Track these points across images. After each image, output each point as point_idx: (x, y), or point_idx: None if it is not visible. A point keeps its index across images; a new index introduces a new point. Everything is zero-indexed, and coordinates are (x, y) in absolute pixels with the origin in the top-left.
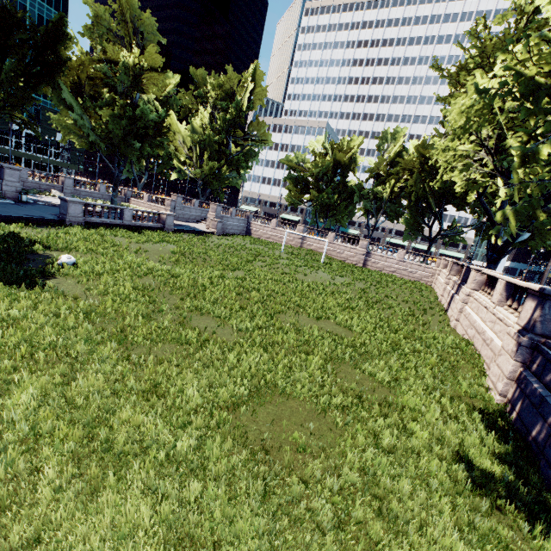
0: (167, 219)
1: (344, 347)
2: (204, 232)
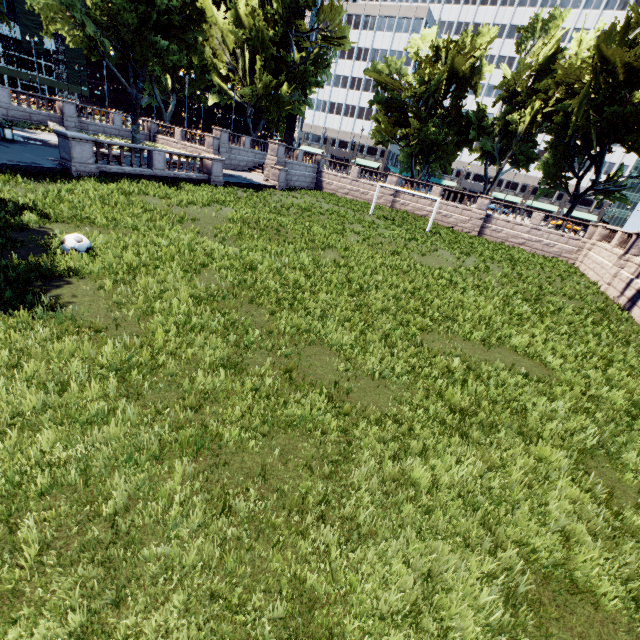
0: (213, 167)
1: (568, 411)
2: (263, 186)
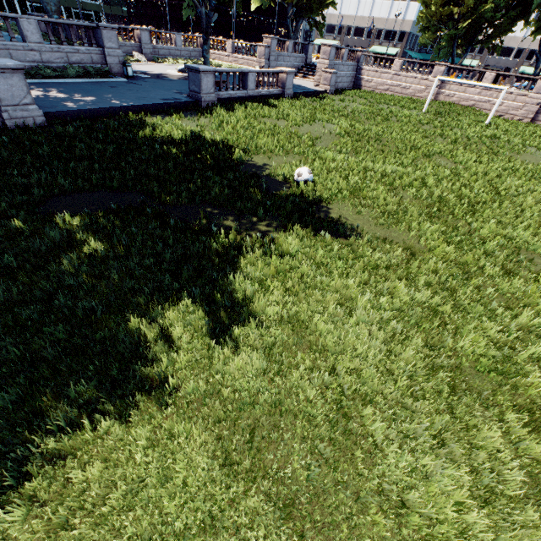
0: (287, 80)
1: None
2: (318, 93)
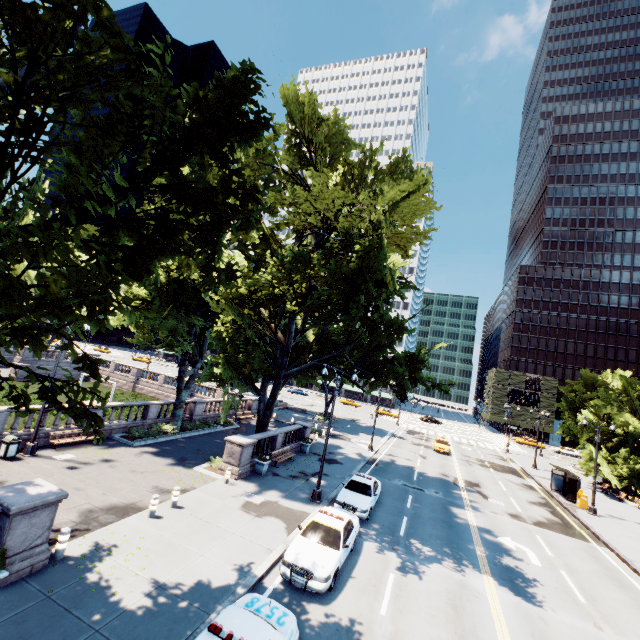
0: None
1: None
2: None
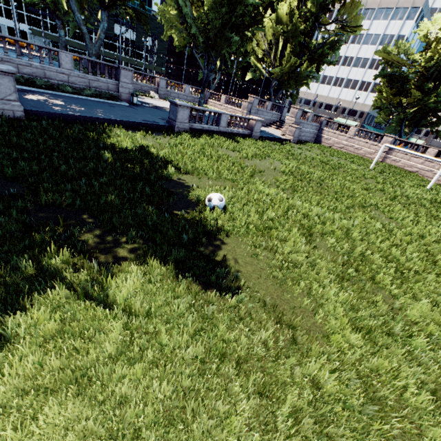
0: (255, 126)
1: None
2: (282, 140)
